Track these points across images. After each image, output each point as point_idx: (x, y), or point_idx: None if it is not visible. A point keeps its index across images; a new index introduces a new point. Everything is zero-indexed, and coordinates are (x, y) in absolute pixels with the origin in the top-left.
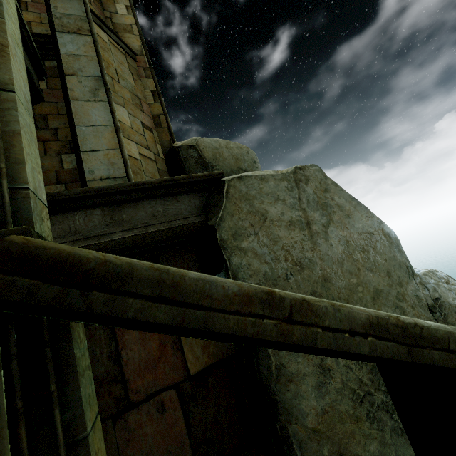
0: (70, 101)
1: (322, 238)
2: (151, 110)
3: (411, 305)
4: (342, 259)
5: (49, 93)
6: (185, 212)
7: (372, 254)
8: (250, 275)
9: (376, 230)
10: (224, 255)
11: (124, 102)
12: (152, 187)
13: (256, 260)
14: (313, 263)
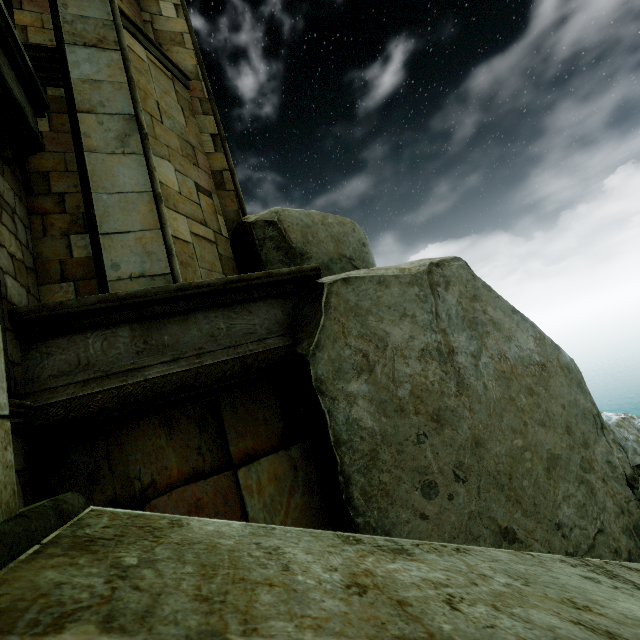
0: (84, 153)
1: (471, 376)
2: (210, 164)
3: (602, 477)
4: (501, 409)
5: (53, 138)
6: (261, 330)
7: (544, 399)
8: (362, 436)
9: (549, 360)
10: (321, 403)
11: (169, 154)
12: (211, 291)
13: (370, 412)
14: (458, 418)
